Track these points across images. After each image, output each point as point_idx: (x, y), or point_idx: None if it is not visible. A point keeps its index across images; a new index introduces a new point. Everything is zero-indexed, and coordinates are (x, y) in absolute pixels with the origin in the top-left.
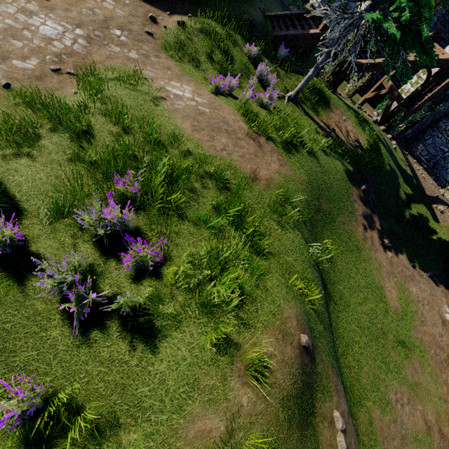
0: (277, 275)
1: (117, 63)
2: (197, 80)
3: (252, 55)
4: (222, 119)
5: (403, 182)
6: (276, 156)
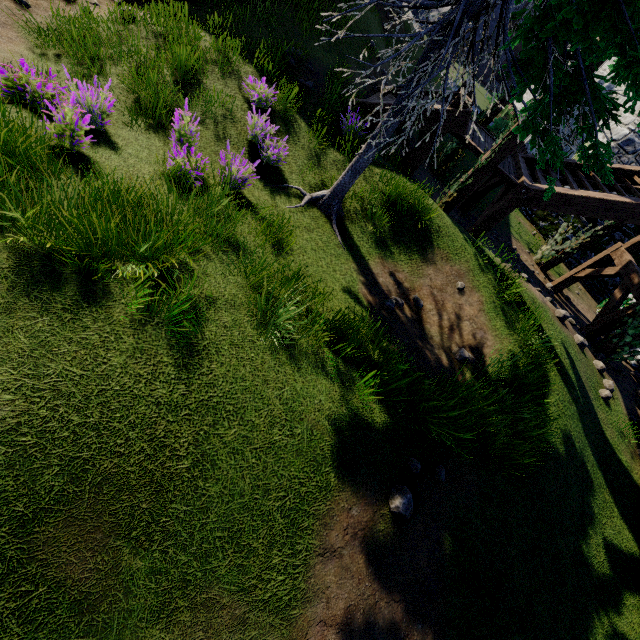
0: None
1: None
2: None
3: (259, 101)
4: None
5: (609, 503)
6: None
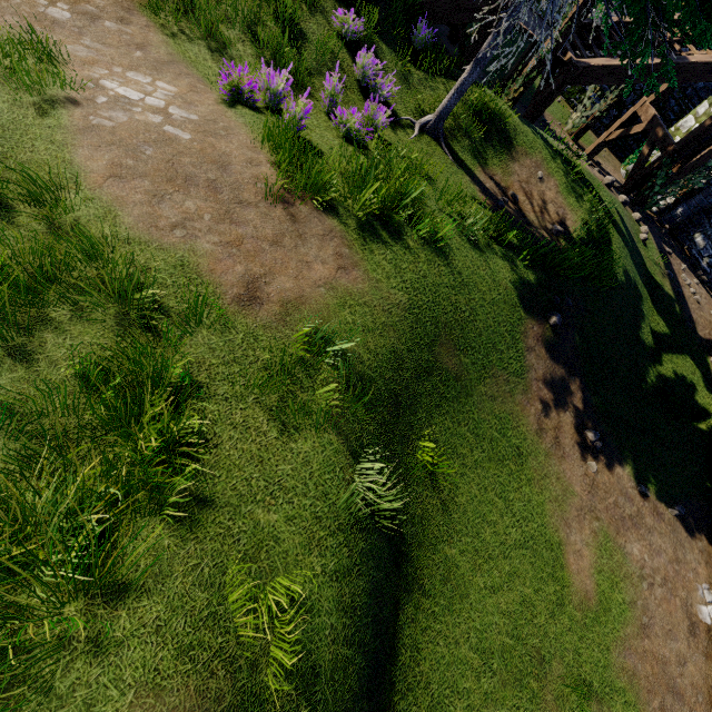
0: (187, 582)
1: (5, 24)
2: (208, 75)
3: (350, 33)
4: (214, 157)
5: (651, 308)
6: (335, 248)
